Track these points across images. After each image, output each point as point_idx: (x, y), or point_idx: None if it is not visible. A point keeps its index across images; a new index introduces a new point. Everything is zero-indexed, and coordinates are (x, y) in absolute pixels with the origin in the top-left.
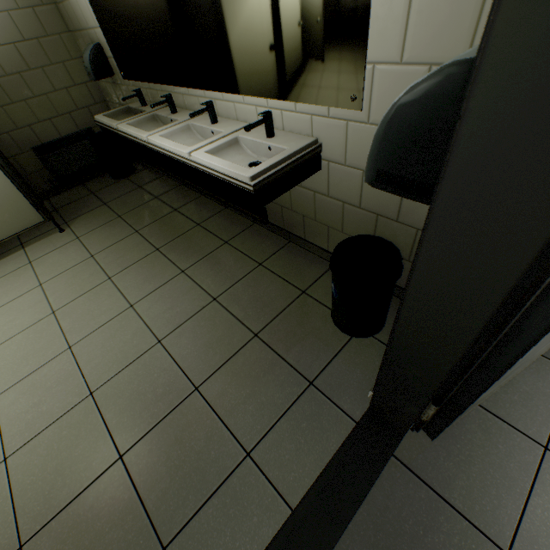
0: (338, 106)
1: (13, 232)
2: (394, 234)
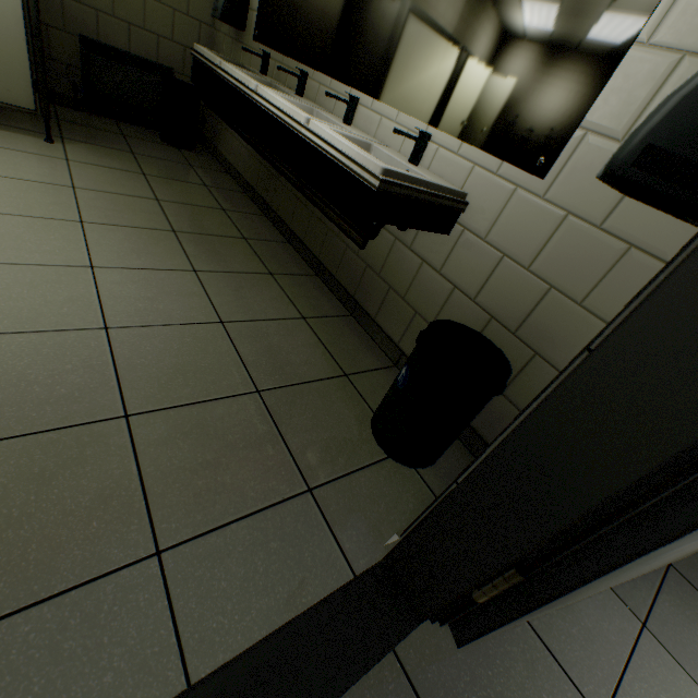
0: (515, 164)
1: None
2: (501, 350)
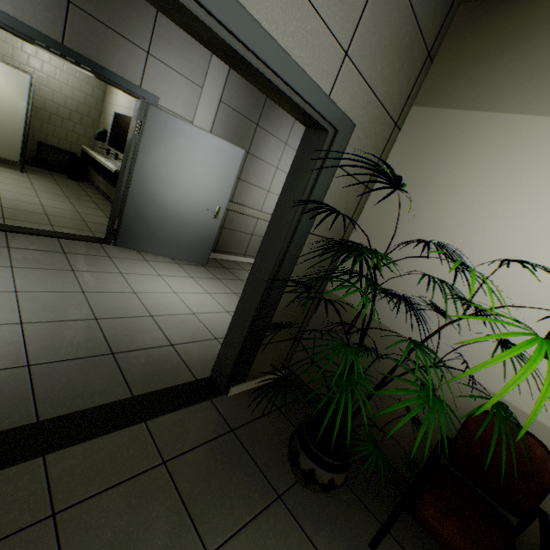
0: None
1: None
2: None
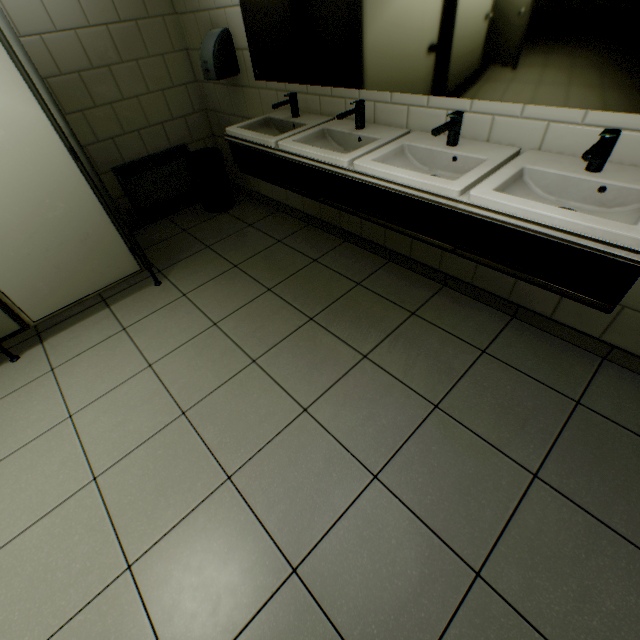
0: None
1: (100, 285)
2: None
